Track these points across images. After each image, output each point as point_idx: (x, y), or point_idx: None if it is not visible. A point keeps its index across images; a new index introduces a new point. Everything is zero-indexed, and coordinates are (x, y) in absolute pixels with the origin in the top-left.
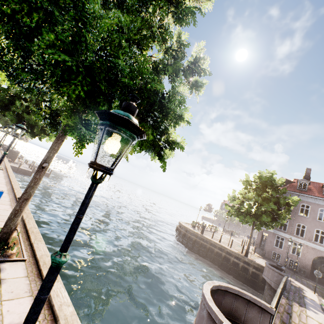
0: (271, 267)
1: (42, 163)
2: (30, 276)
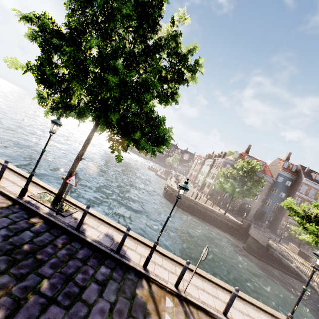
0: (261, 233)
1: None
2: None
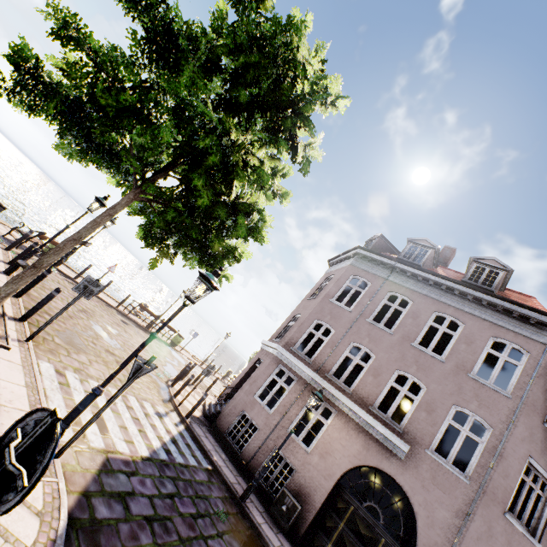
0: None
1: None
2: None
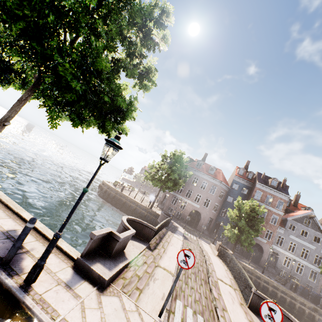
0: (164, 214)
1: (3, 121)
2: (0, 208)
